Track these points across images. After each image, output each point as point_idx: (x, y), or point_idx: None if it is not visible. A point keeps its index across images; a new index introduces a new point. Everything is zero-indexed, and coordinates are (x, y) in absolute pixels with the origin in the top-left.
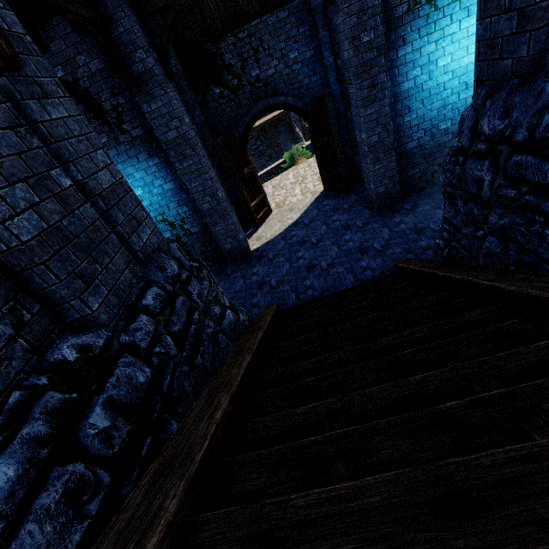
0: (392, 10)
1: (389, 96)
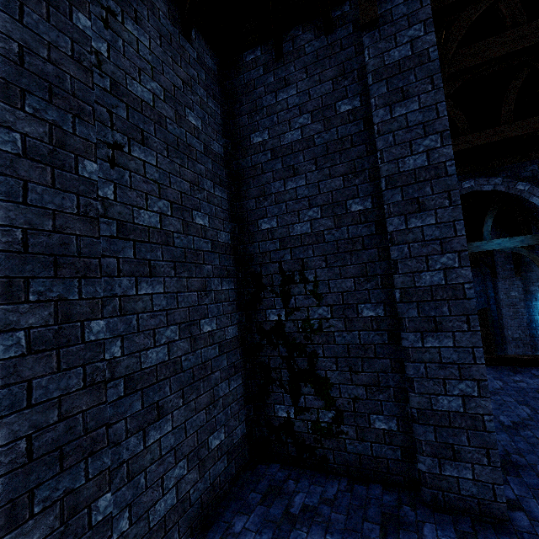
0: (528, 287)
1: (526, 319)
